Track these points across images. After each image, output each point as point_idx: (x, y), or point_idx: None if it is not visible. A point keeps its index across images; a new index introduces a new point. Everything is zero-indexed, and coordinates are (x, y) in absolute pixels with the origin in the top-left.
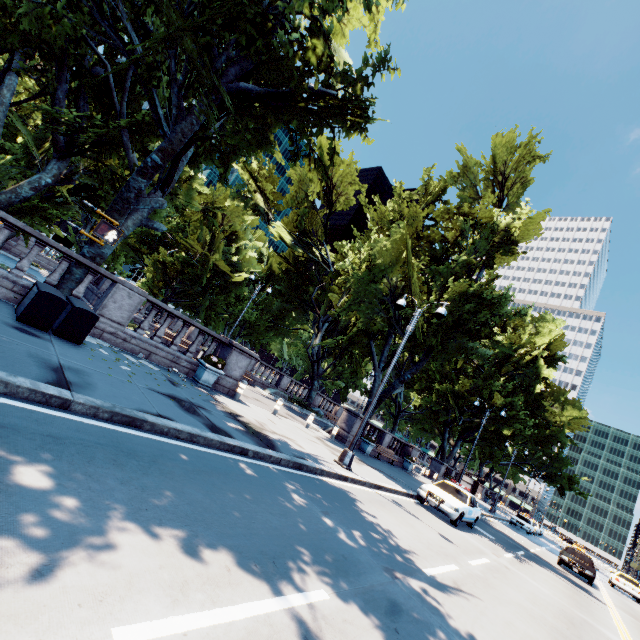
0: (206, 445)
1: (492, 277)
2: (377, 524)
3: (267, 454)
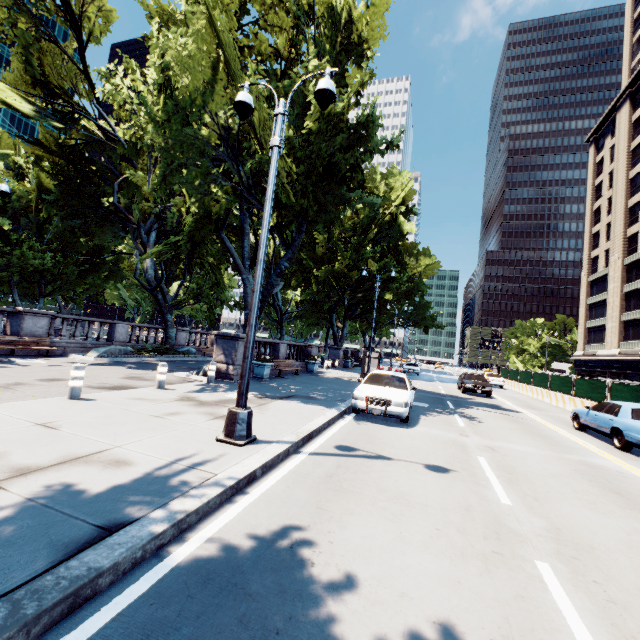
0: None
1: (359, 82)
2: (393, 639)
3: None
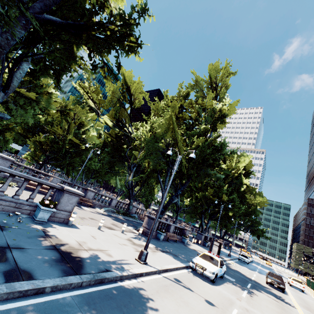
0: None
1: (217, 135)
2: None
3: (67, 283)
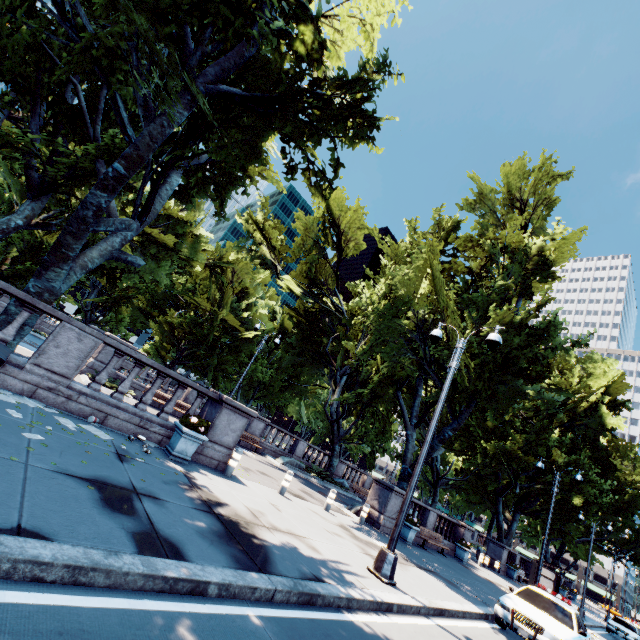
0: (111, 587)
1: (538, 303)
2: None
3: (247, 586)
